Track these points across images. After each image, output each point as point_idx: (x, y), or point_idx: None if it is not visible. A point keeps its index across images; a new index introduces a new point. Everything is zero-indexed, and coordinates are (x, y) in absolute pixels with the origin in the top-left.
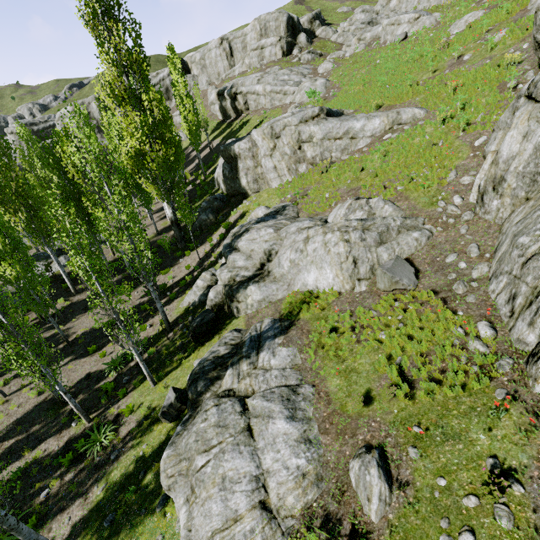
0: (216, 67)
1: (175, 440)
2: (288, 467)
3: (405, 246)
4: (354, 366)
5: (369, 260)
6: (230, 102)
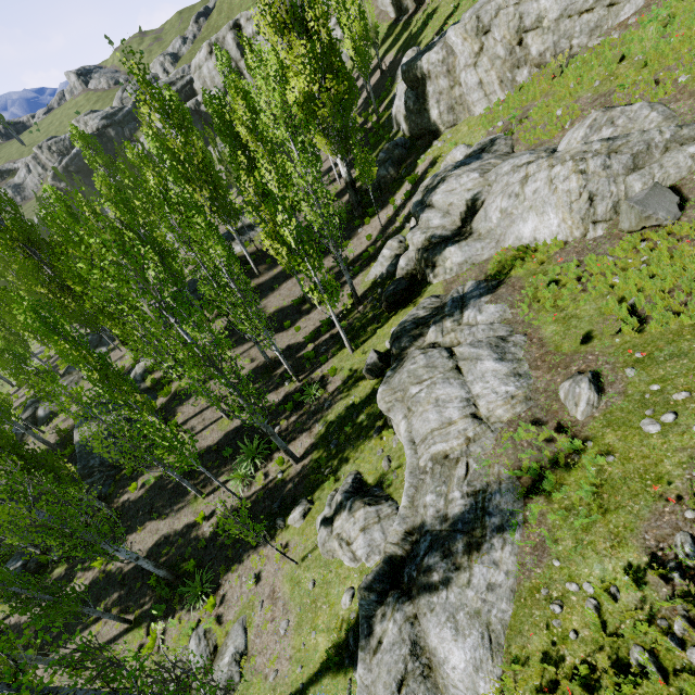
0: None
1: (387, 380)
2: (497, 392)
3: (671, 169)
4: (575, 313)
5: (613, 194)
6: None
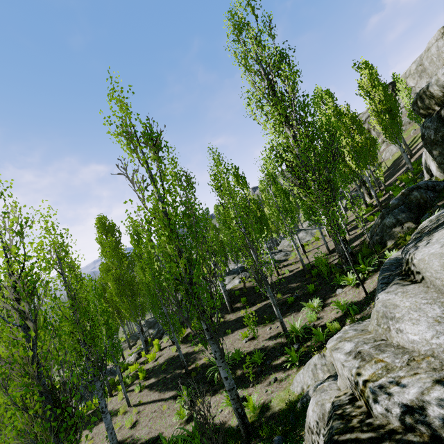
0: (439, 60)
1: None
2: None
3: None
4: None
5: None
6: None
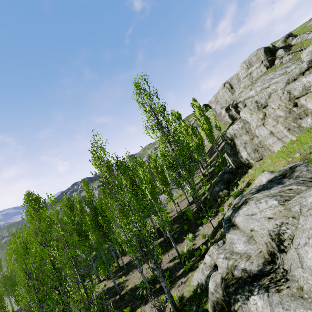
0: (224, 98)
1: None
2: None
3: None
4: None
5: None
6: (234, 110)
